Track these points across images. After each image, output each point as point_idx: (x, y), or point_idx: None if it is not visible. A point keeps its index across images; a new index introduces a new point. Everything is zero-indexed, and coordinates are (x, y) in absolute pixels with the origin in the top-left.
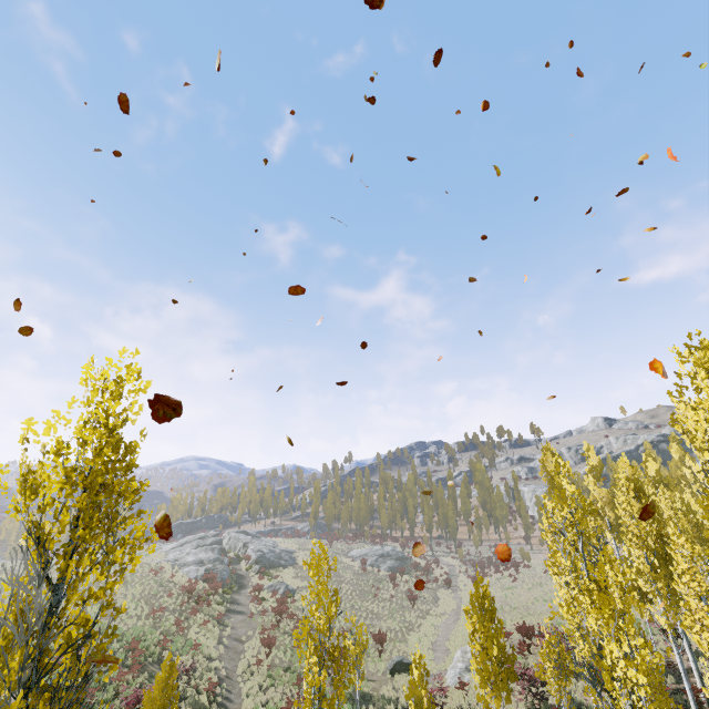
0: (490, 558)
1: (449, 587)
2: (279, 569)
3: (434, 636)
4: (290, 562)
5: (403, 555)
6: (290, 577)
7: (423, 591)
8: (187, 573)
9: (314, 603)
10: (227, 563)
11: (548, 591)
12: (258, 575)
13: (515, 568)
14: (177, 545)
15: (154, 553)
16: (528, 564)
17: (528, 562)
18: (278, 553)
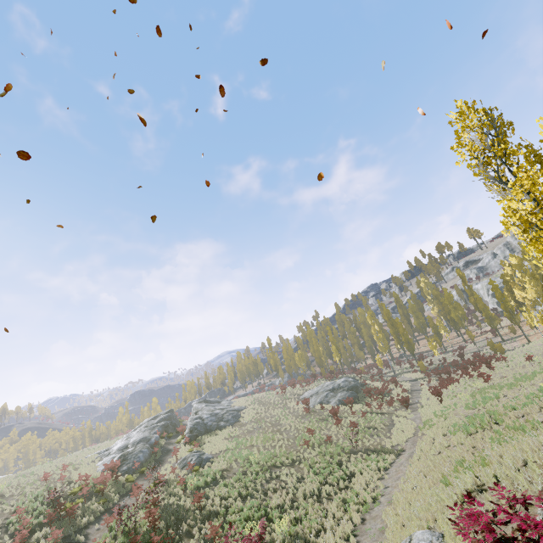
0: (455, 362)
1: (407, 407)
2: (214, 433)
3: (372, 495)
4: (232, 421)
5: (355, 383)
6: (221, 440)
7: (375, 418)
8: (101, 464)
9: (224, 471)
10: (154, 441)
11: (542, 382)
12: (186, 446)
13: (486, 365)
14: (132, 430)
15: (107, 444)
16: (503, 356)
17: (502, 353)
18: (221, 415)
